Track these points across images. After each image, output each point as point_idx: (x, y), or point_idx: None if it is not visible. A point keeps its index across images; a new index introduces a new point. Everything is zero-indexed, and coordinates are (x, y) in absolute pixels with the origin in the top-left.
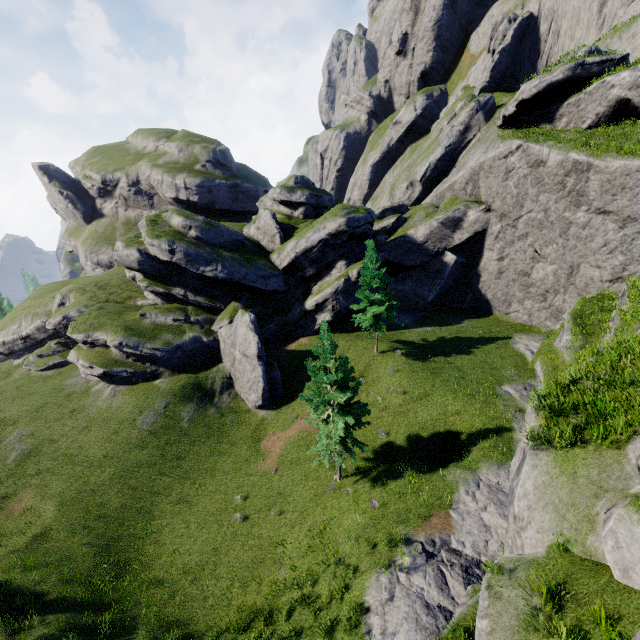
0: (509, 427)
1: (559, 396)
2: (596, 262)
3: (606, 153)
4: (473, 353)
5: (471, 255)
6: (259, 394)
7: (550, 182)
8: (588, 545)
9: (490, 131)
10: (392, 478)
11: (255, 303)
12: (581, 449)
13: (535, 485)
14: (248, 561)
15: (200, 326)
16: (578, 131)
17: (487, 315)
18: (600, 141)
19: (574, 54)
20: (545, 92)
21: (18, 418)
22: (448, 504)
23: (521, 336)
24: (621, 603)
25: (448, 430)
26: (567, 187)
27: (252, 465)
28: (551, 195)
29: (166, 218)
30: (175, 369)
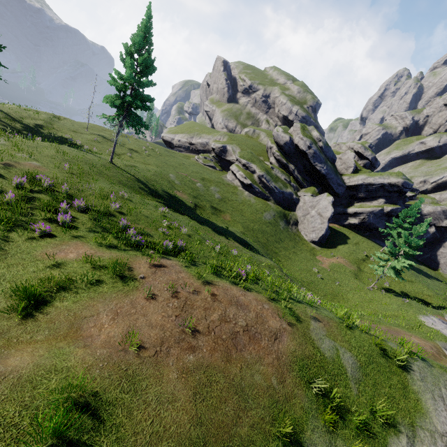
0: None
1: None
2: None
3: None
4: (431, 280)
5: (443, 236)
6: (318, 236)
7: None
8: None
9: None
10: (406, 298)
11: (320, 194)
12: None
13: None
14: (329, 292)
15: (293, 189)
16: None
17: (434, 270)
18: None
19: None
20: None
21: (210, 181)
22: (443, 316)
23: None
24: None
25: (423, 299)
26: None
27: (315, 262)
28: None
29: (309, 129)
30: (276, 201)
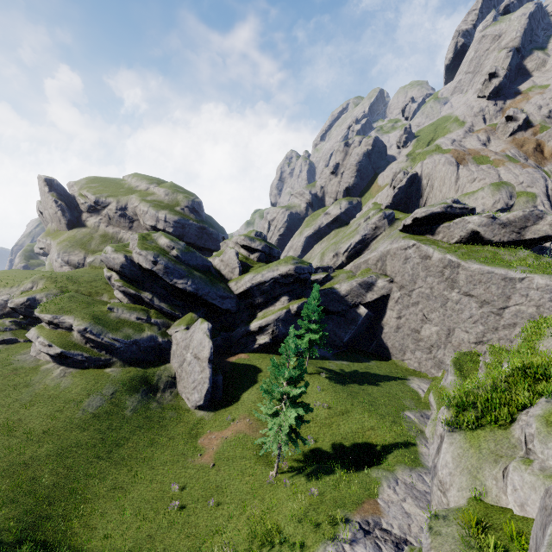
0: (414, 442)
1: (461, 398)
2: (465, 328)
3: (468, 259)
4: (380, 385)
5: (377, 312)
6: (202, 394)
7: (434, 270)
8: (494, 495)
9: (393, 232)
10: (325, 473)
11: (208, 317)
12: (481, 430)
13: (453, 457)
14: (184, 549)
15: (158, 327)
16: (450, 243)
17: (387, 359)
18: (463, 251)
19: (445, 200)
20: (430, 216)
21: None
22: (375, 494)
23: (414, 378)
24: (523, 526)
25: (365, 442)
26: (445, 275)
27: (189, 459)
28: (435, 278)
29: (155, 237)
30: (127, 361)
